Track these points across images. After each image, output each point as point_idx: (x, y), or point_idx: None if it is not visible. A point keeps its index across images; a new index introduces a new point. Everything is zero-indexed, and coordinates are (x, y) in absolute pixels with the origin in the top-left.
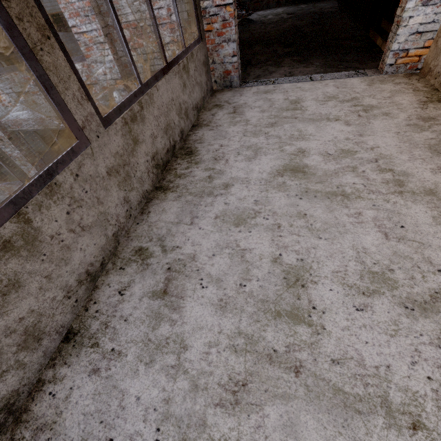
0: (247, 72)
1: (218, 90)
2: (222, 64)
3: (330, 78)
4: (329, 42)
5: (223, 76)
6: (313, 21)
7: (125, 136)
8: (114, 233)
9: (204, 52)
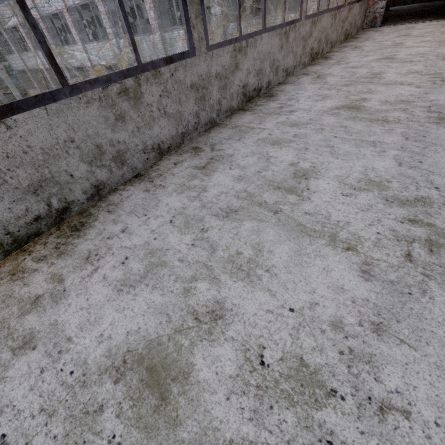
0: (384, 24)
1: (366, 29)
2: (373, 13)
3: (435, 21)
4: (444, 13)
5: (372, 20)
6: (439, 7)
7: (347, 13)
8: (336, 41)
9: (367, 6)
